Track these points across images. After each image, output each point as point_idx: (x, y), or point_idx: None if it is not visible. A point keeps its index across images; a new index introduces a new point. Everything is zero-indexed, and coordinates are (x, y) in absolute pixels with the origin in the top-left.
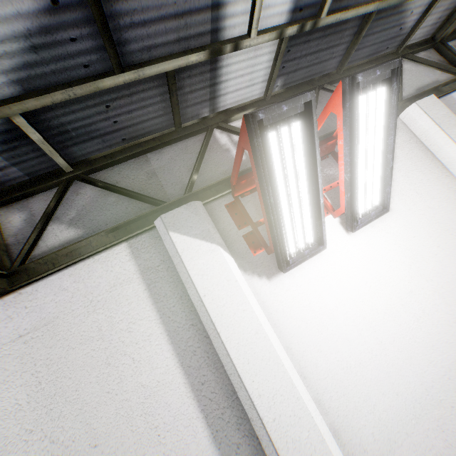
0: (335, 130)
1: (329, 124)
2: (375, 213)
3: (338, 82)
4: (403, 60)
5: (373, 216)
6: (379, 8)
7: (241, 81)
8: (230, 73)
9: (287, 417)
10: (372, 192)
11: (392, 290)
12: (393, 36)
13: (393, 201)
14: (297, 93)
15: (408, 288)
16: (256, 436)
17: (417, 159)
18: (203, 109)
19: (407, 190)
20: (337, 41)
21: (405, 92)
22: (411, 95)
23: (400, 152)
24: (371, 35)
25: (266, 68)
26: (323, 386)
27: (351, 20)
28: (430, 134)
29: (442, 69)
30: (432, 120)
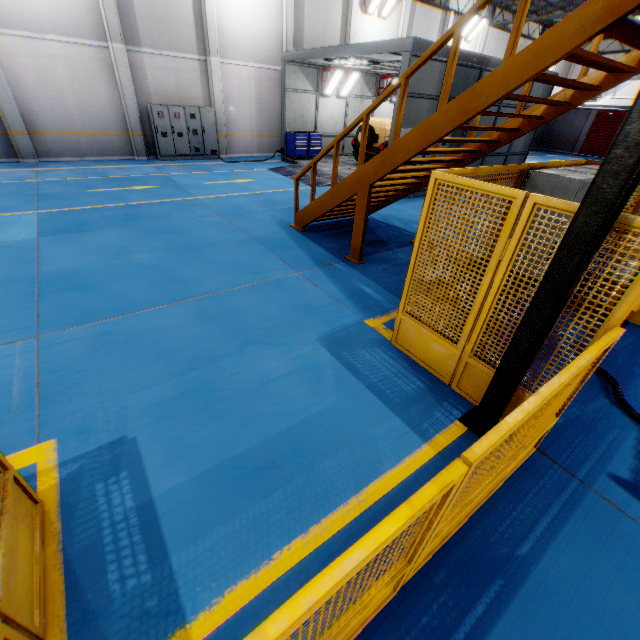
0: None
1: None
2: None
3: None
4: None
5: None
6: None
7: None
8: None
9: (209, 6)
10: None
11: (245, 8)
12: None
13: None
14: None
15: (249, 11)
16: (201, 8)
17: None
18: None
19: None
20: None
21: None
22: None
23: None
24: None
25: None
26: (218, 12)
27: None
28: None
29: None
30: None
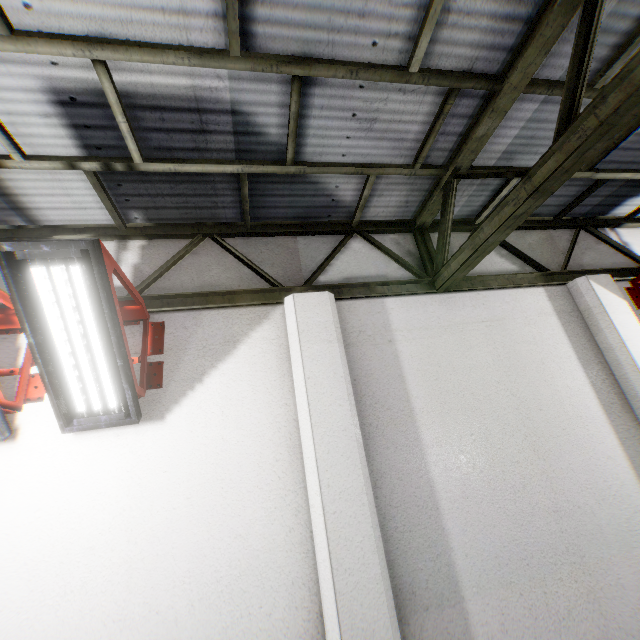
0: (174, 293)
1: (185, 283)
2: (111, 419)
3: (243, 236)
4: (358, 237)
5: (105, 421)
6: (247, 170)
7: (58, 201)
8: (27, 188)
9: None
10: (102, 390)
11: (67, 535)
12: (328, 205)
13: (179, 411)
14: (165, 234)
15: (92, 542)
16: None
17: (261, 368)
18: (11, 217)
19: (211, 404)
20: (210, 191)
21: (325, 277)
22: (331, 283)
23: (246, 351)
24: (276, 196)
25: (94, 195)
26: None
27: (214, 173)
28: (290, 341)
29: (401, 263)
30: (297, 323)
